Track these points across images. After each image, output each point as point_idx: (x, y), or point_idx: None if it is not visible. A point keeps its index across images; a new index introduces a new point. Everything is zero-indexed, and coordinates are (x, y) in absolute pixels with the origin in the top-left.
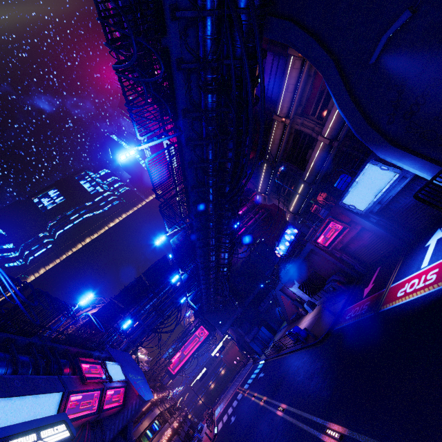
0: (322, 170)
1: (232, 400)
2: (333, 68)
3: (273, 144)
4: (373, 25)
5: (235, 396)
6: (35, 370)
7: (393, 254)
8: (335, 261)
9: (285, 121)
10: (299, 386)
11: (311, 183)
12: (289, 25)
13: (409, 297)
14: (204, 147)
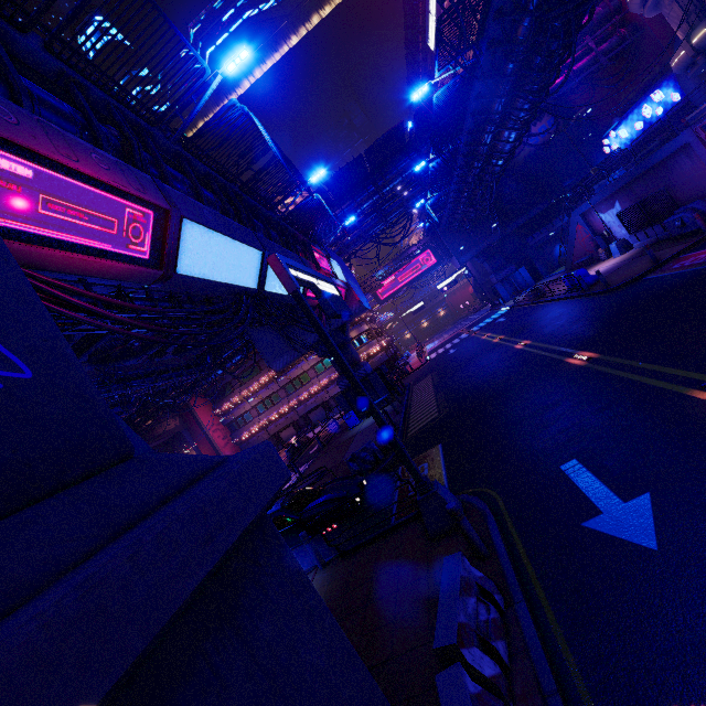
0: None
1: (452, 339)
2: None
3: None
4: None
5: (456, 336)
6: (280, 245)
7: None
8: None
9: None
10: (555, 328)
11: None
12: None
13: None
14: None
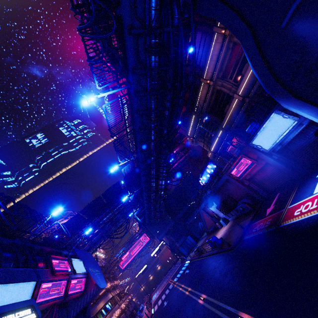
0: (236, 120)
1: (165, 289)
2: (249, 36)
3: (200, 100)
4: (283, 0)
5: (167, 286)
6: (16, 264)
7: (289, 183)
8: (244, 188)
9: (209, 83)
10: (216, 281)
11: (228, 130)
12: (215, 2)
13: (305, 215)
14: (148, 98)
